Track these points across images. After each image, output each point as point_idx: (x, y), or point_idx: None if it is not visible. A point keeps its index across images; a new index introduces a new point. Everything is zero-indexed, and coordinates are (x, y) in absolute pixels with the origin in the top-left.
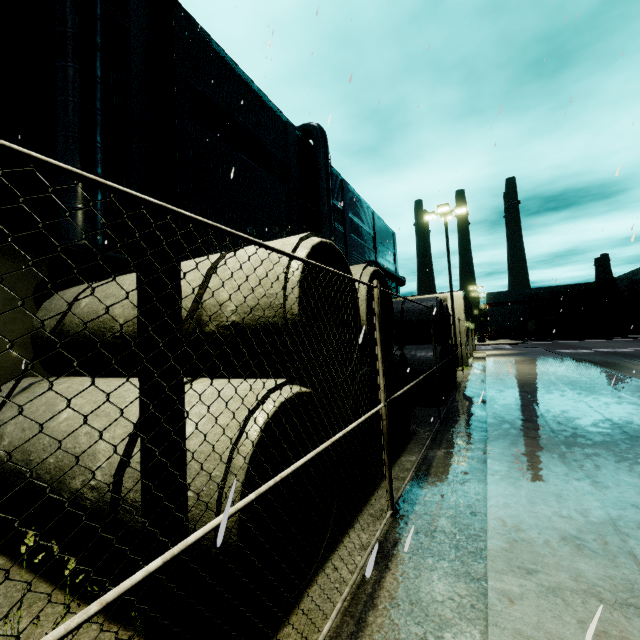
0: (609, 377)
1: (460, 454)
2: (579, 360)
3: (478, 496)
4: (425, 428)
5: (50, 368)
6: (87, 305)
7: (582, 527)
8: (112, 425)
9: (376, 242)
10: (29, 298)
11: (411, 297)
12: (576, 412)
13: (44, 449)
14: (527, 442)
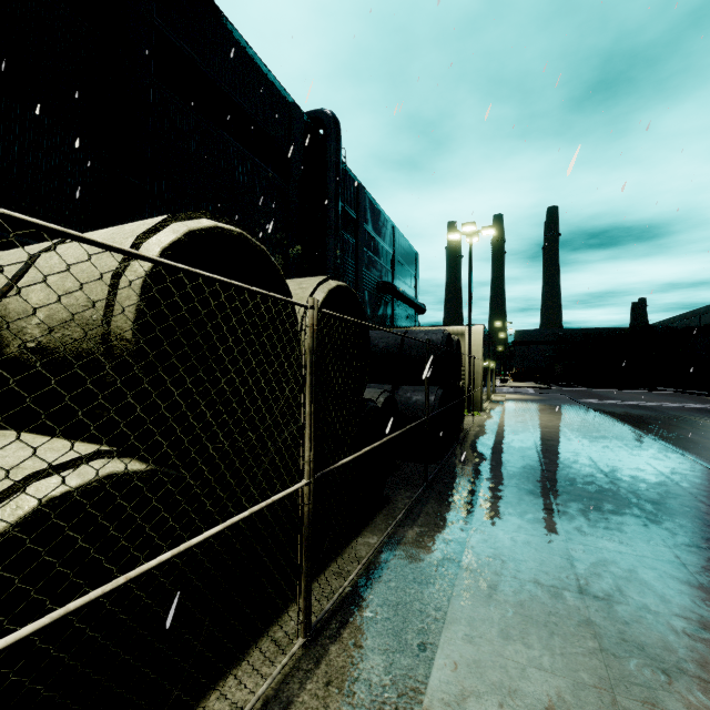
0: (632, 437)
1: (436, 537)
2: (603, 413)
3: (438, 612)
4: (405, 493)
5: None
6: None
7: (566, 693)
8: None
9: (395, 261)
10: None
11: (425, 327)
12: (589, 483)
13: None
14: (522, 526)
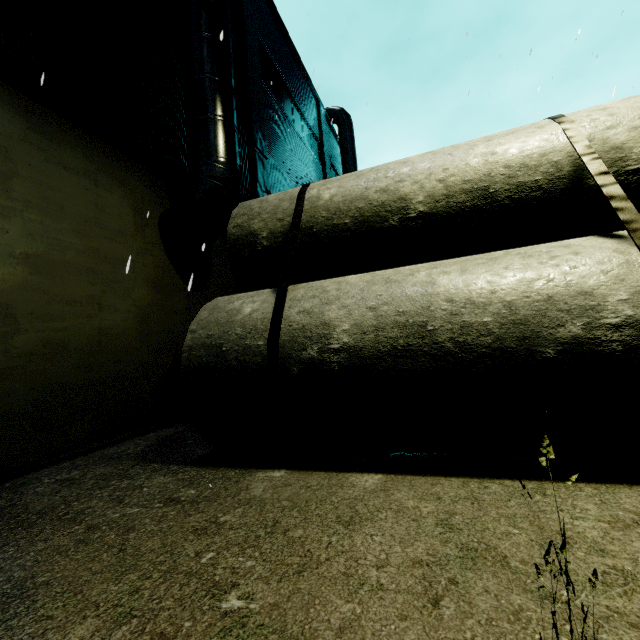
0: None
1: None
2: None
3: None
4: None
5: (253, 286)
6: (336, 195)
7: None
8: (577, 265)
9: None
10: (155, 228)
11: None
12: None
13: (453, 313)
14: None
